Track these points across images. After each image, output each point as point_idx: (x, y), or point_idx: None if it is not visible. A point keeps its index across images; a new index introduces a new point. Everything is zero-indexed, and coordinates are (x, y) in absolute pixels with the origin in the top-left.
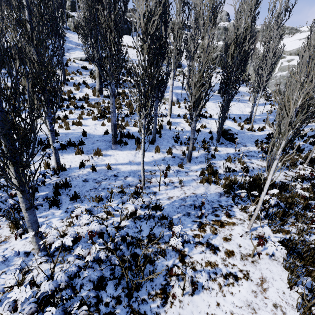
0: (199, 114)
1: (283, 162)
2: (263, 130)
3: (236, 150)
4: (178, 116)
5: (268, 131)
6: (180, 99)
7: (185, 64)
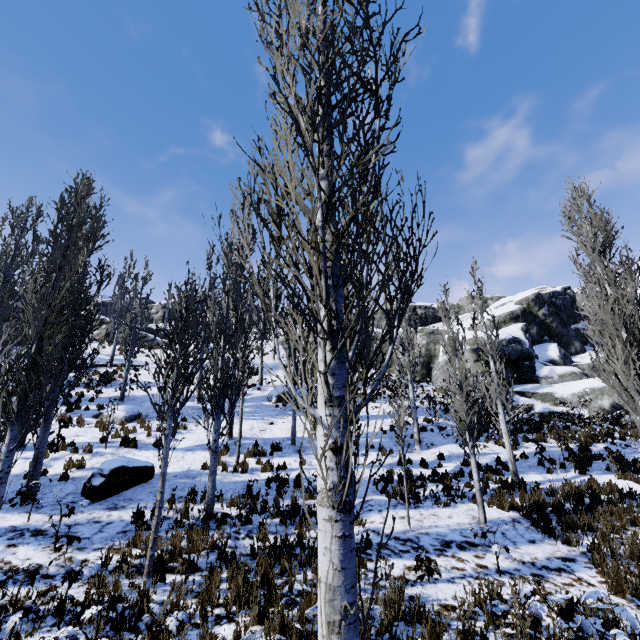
0: (126, 440)
1: (109, 548)
2: (285, 468)
3: (41, 520)
4: (51, 445)
5: (308, 470)
6: (149, 417)
7: (256, 362)
